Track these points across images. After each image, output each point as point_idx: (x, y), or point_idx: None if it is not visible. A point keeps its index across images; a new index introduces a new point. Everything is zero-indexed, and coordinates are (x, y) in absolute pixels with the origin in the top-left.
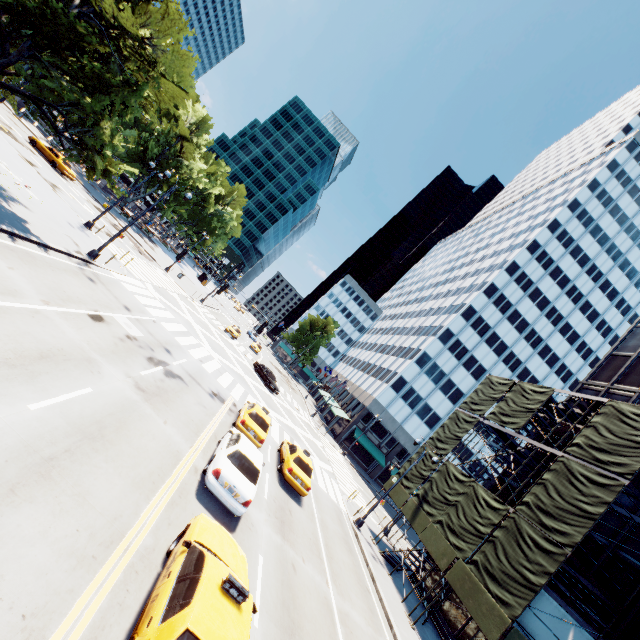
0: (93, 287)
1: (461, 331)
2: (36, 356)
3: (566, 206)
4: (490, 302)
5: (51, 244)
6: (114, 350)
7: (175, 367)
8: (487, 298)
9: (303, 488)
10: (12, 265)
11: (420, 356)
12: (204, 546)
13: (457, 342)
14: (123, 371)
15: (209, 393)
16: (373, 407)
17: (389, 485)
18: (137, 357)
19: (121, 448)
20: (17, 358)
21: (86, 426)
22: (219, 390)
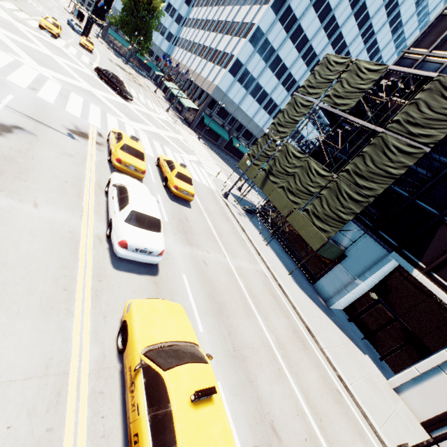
0: None
1: None
2: None
3: None
4: None
5: None
6: None
7: (3, 114)
8: None
9: (189, 196)
10: None
11: (254, 33)
12: (152, 345)
13: (288, 10)
14: None
15: (66, 133)
16: (216, 94)
17: (242, 164)
18: None
19: None
20: None
21: None
22: (75, 123)
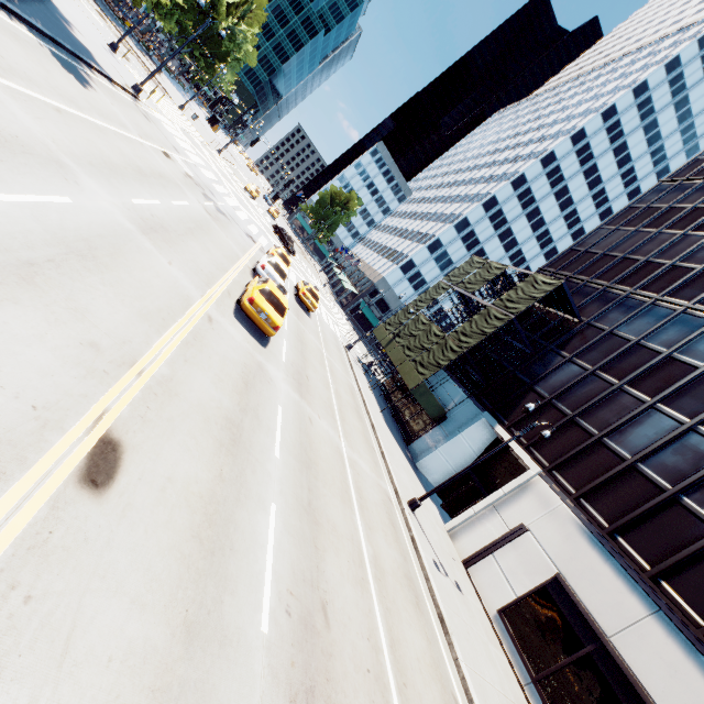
0: (151, 126)
1: (478, 222)
2: (158, 175)
3: (632, 89)
4: (515, 195)
5: (113, 78)
6: (185, 182)
7: (220, 207)
8: (513, 190)
9: (312, 307)
10: (111, 101)
11: (433, 242)
12: None
13: (471, 233)
14: (196, 198)
15: (245, 233)
16: (380, 285)
17: (376, 330)
18: (198, 192)
19: (213, 239)
20: (153, 174)
21: (195, 221)
22: (251, 234)
